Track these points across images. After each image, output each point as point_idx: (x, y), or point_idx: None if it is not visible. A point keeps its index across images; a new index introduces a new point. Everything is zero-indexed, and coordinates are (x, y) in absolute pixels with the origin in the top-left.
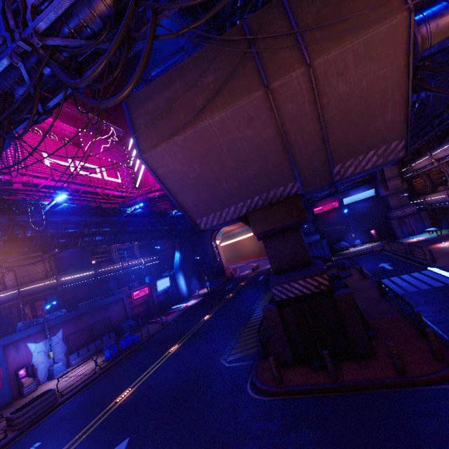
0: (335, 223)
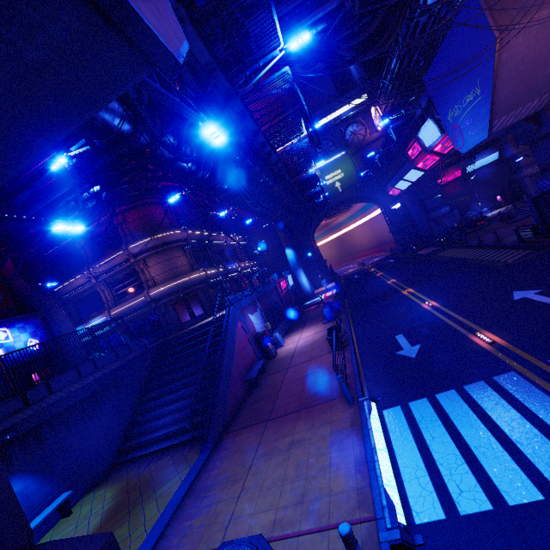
0: (458, 195)
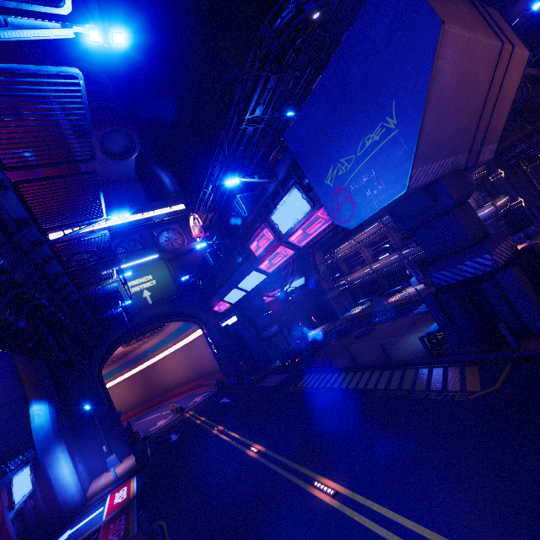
0: (280, 314)
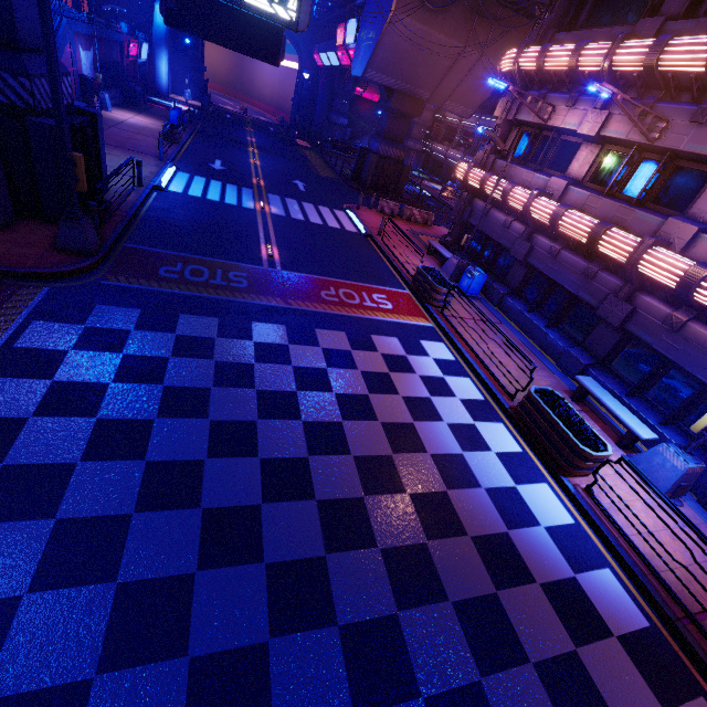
0: (363, 118)
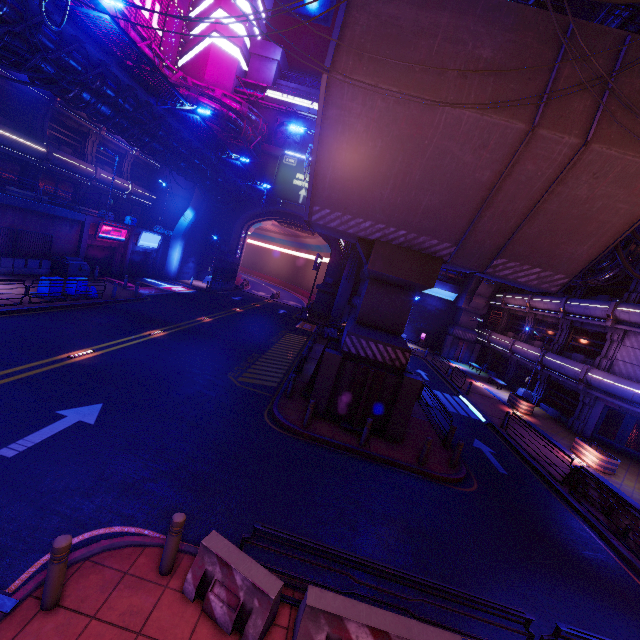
0: None
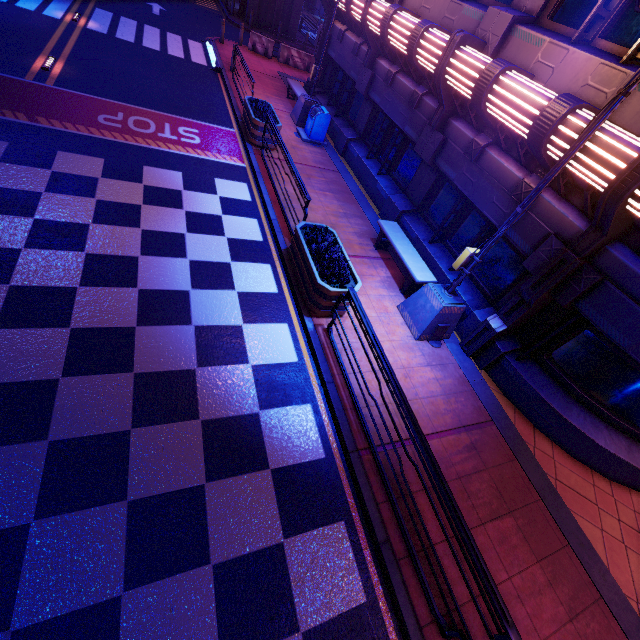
0: None
